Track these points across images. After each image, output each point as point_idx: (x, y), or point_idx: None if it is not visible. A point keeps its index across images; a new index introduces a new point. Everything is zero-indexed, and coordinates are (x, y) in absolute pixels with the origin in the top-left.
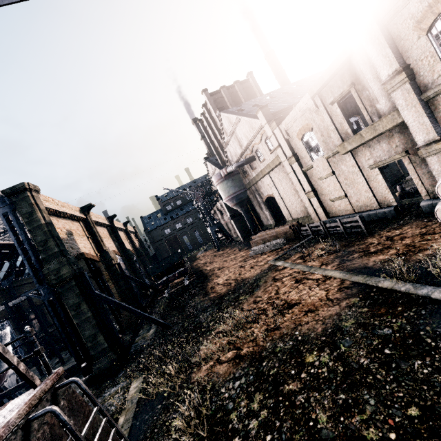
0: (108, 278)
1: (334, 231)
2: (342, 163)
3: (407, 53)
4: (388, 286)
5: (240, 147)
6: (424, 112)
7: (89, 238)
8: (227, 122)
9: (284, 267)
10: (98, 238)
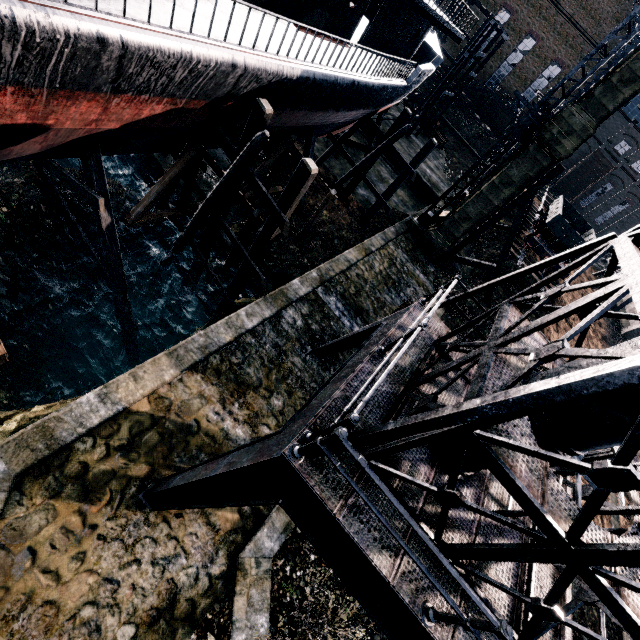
0: None
1: None
2: None
3: None
4: None
5: None
6: None
7: None
8: None
9: None
10: None
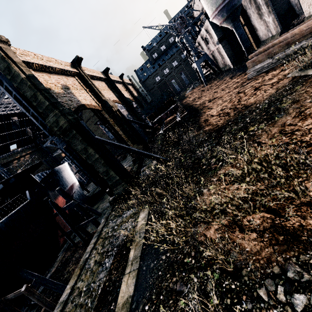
0: (113, 123)
1: None
2: None
3: None
4: None
5: None
6: None
7: (87, 91)
8: None
9: None
10: (95, 90)
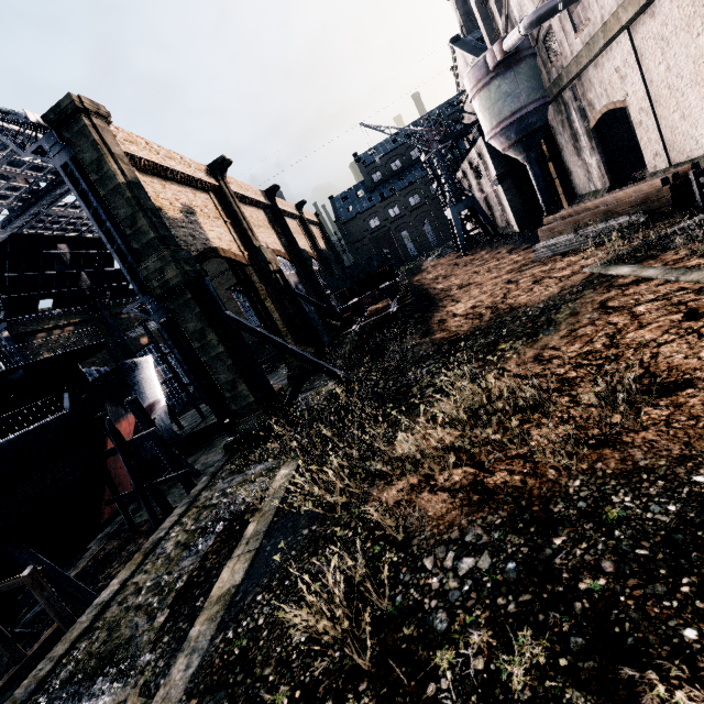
0: (265, 295)
1: None
2: None
3: None
4: None
5: None
6: None
7: (227, 224)
8: None
9: (640, 279)
10: (242, 225)
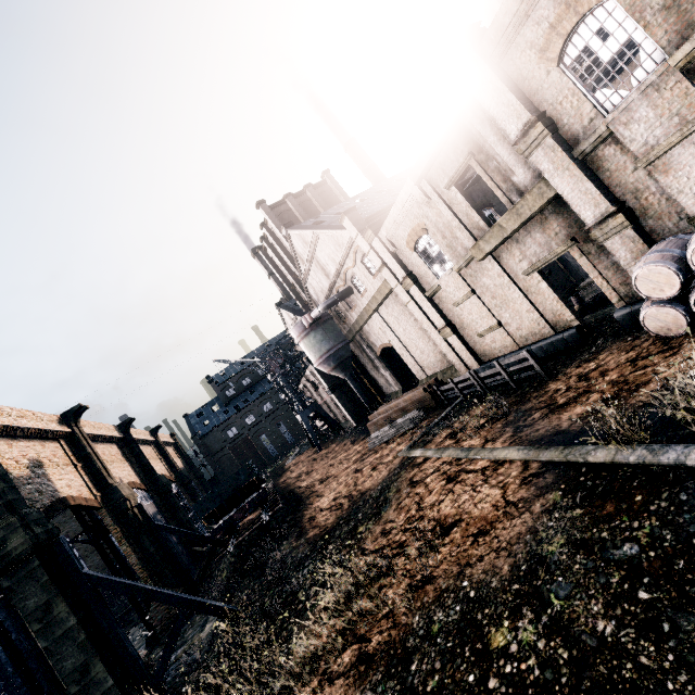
0: (120, 537)
1: (494, 382)
2: (482, 274)
3: (537, 96)
4: (606, 458)
5: (326, 278)
6: (584, 175)
7: (78, 468)
8: (301, 244)
9: (426, 458)
10: (96, 465)
